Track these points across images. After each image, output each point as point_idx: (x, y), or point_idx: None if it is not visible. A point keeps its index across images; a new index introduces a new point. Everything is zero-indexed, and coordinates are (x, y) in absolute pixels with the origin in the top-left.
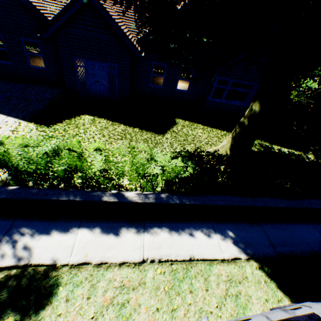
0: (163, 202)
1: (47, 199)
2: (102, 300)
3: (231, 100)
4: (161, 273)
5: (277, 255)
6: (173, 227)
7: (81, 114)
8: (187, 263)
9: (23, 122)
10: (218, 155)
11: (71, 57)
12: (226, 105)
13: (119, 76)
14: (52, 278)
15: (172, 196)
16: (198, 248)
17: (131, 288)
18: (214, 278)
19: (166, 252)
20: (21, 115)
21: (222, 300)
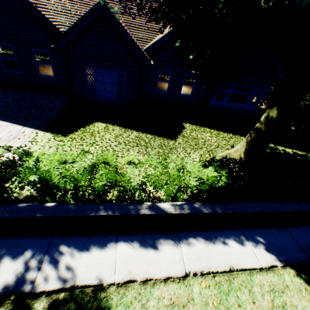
0: (197, 212)
1: (86, 215)
2: None
3: (229, 102)
4: (206, 287)
5: (309, 260)
6: (206, 236)
7: (93, 121)
8: (228, 274)
9: (40, 131)
10: (245, 162)
11: (82, 66)
12: (228, 108)
13: (127, 84)
14: (101, 299)
15: (205, 205)
16: (235, 257)
17: (181, 306)
18: (257, 288)
19: (206, 264)
20: (36, 125)
21: None
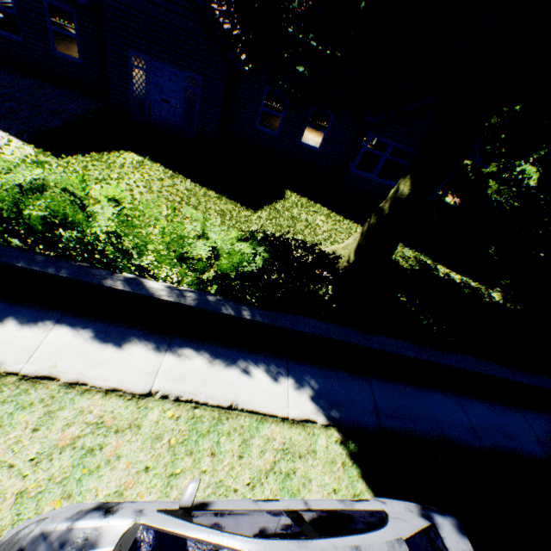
0: (208, 308)
1: (8, 263)
2: (58, 438)
3: (395, 182)
4: (172, 417)
5: (379, 429)
6: (220, 354)
7: (124, 149)
8: (223, 411)
9: (17, 140)
10: (320, 251)
11: (125, 48)
12: (380, 185)
13: (203, 99)
14: None
15: (227, 302)
16: (251, 393)
17: (113, 429)
18: (260, 441)
19: (194, 388)
20: (17, 129)
21: (262, 476)
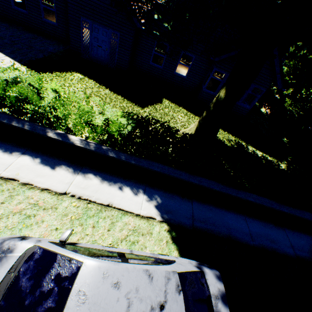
0: (101, 152)
1: None
2: (13, 208)
3: None
4: (75, 206)
5: (192, 227)
6: (107, 178)
7: (74, 71)
8: (104, 206)
9: (18, 64)
10: (168, 126)
11: (79, 16)
12: None
13: (120, 46)
14: None
15: (112, 150)
16: (121, 199)
17: (42, 208)
18: (121, 224)
19: (89, 194)
20: (19, 58)
21: (119, 241)
